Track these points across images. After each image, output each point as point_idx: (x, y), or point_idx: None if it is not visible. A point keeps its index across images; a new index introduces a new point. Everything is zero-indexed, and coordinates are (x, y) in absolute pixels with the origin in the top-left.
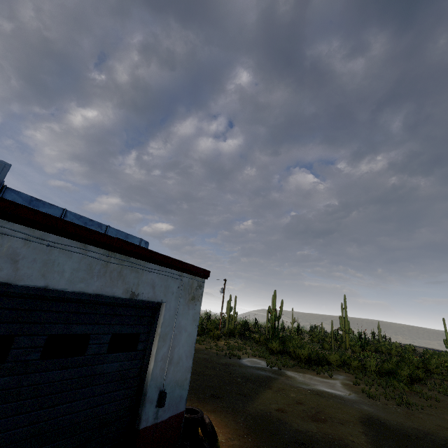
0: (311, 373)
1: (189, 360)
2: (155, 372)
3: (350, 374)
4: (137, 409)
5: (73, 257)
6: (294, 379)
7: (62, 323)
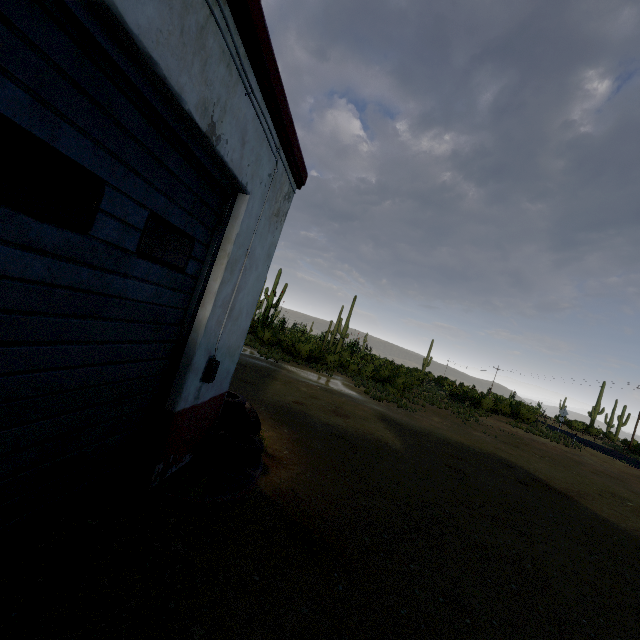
0: (310, 370)
1: (248, 319)
2: (210, 323)
3: (346, 376)
4: (171, 380)
5: None
6: (296, 374)
7: (24, 87)
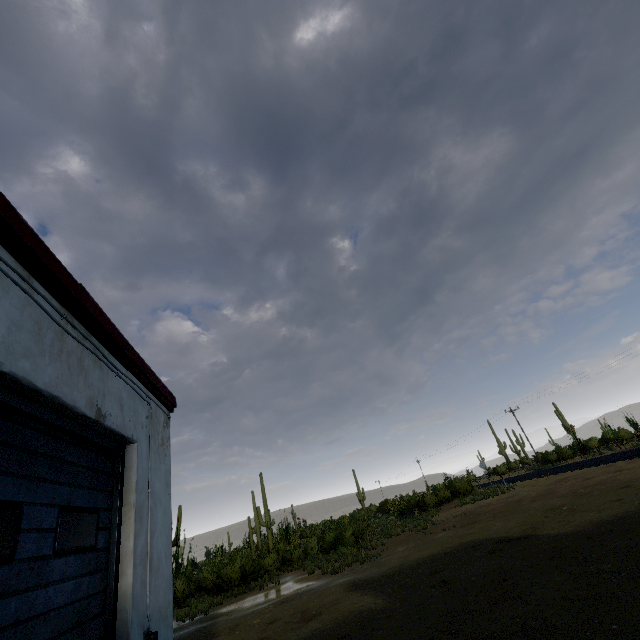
0: (252, 594)
1: (168, 563)
2: (136, 589)
3: (295, 570)
4: None
5: (11, 293)
6: (238, 610)
7: None
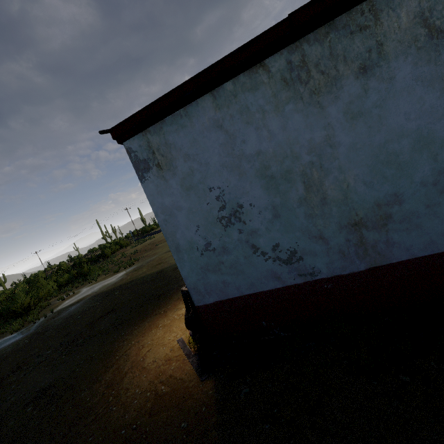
0: (59, 303)
1: None
2: None
3: (56, 297)
4: None
5: None
6: (92, 293)
7: None
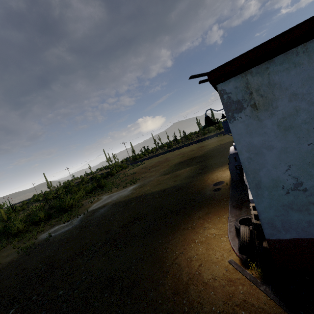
0: (90, 205)
1: None
2: None
3: (85, 200)
4: None
5: None
6: (112, 201)
7: None
